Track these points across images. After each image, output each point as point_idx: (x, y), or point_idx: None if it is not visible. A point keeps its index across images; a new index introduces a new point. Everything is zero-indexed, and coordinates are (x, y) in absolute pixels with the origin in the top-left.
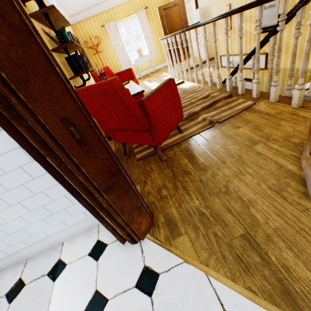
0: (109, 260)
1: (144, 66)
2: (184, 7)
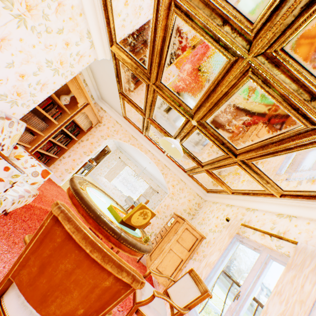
0: None
1: None
2: (106, 154)
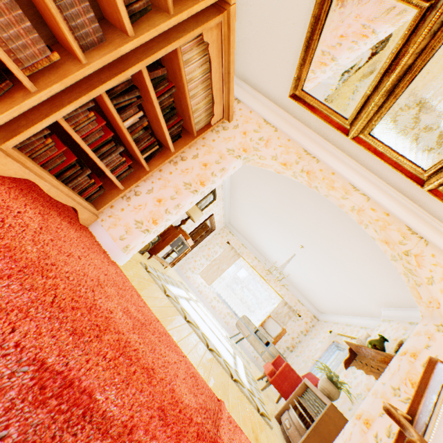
0: None
1: None
2: (206, 234)
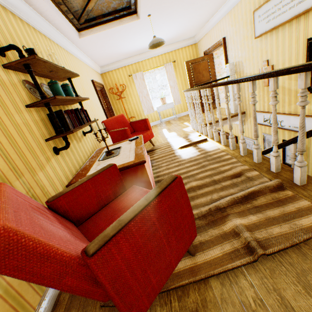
0: None
1: (166, 112)
2: (213, 61)
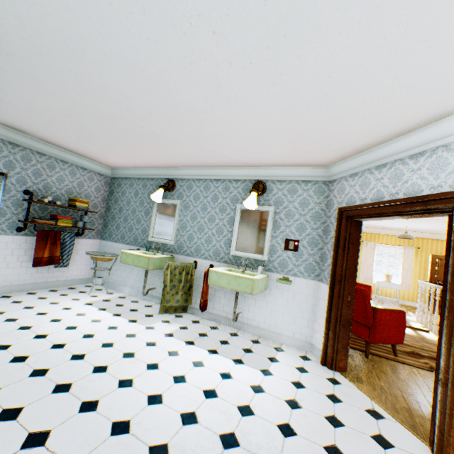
0: (311, 364)
1: (385, 291)
2: None
